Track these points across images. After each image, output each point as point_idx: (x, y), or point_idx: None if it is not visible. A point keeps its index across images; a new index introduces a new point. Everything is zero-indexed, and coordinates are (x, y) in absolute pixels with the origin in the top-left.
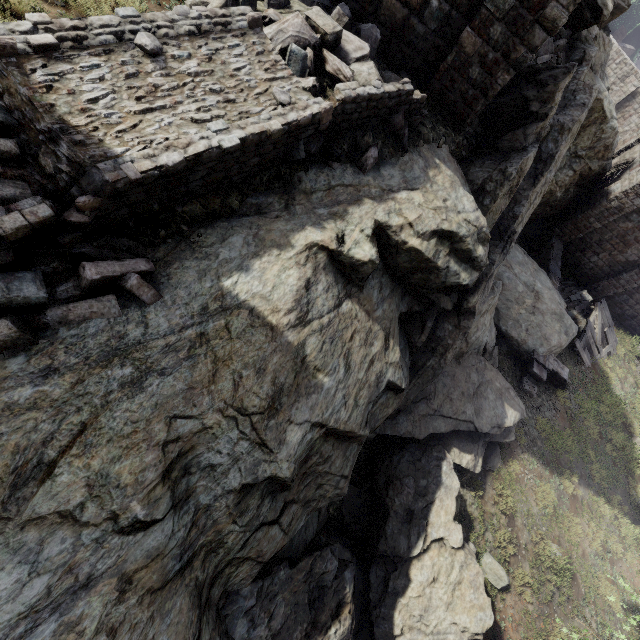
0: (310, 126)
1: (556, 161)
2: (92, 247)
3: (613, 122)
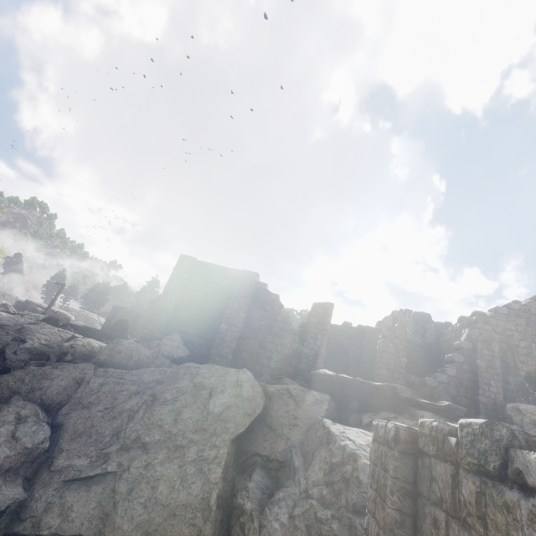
0: (107, 334)
1: (172, 383)
2: (76, 332)
3: (344, 441)
